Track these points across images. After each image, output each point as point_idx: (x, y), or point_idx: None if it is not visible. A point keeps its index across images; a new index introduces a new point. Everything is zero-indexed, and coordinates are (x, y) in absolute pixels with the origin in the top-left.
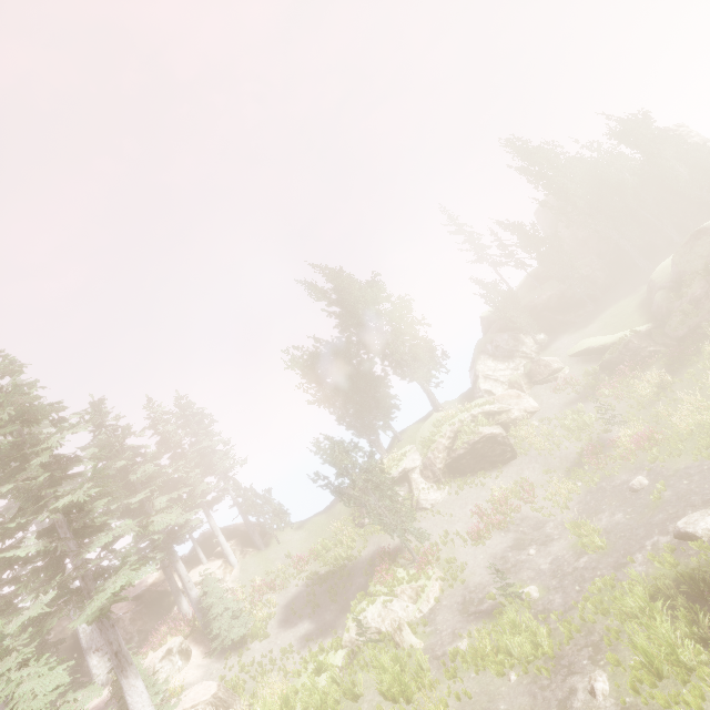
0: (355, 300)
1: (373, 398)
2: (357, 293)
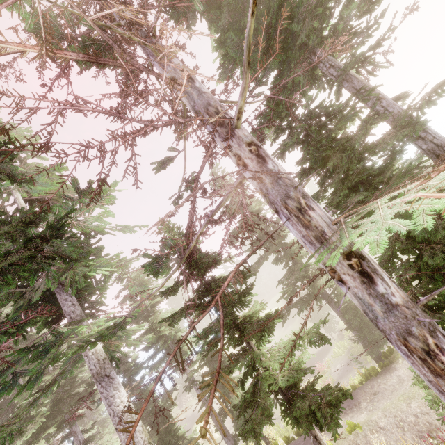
0: None
1: None
2: None
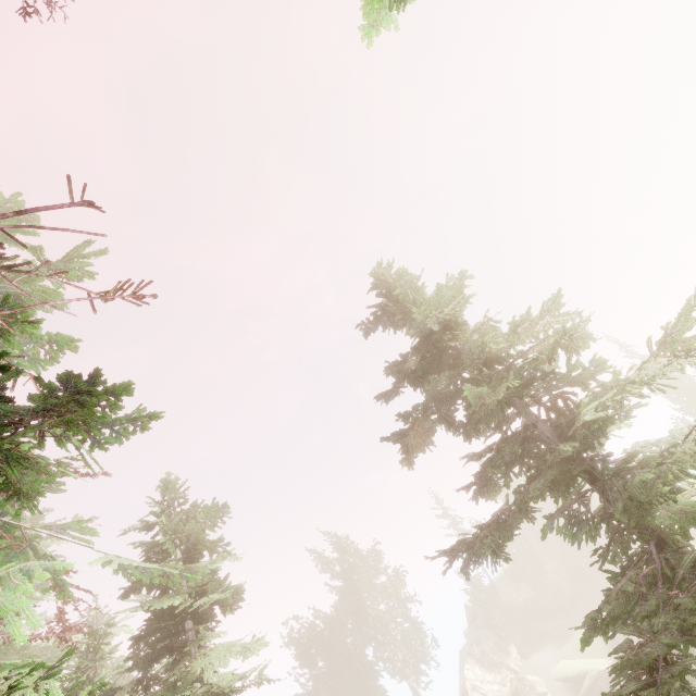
0: (356, 570)
1: (362, 695)
2: (358, 563)
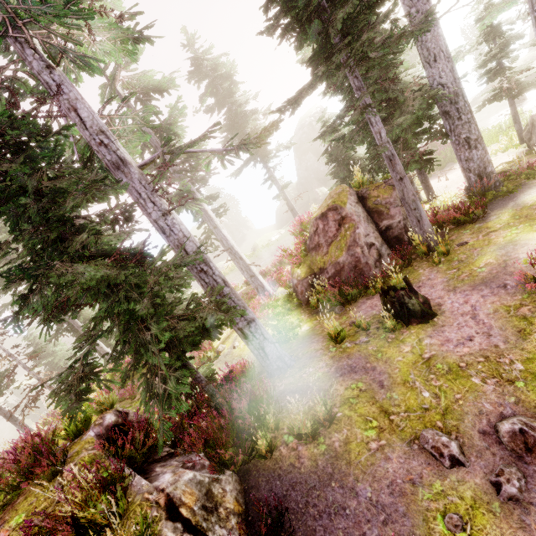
0: None
1: None
2: None
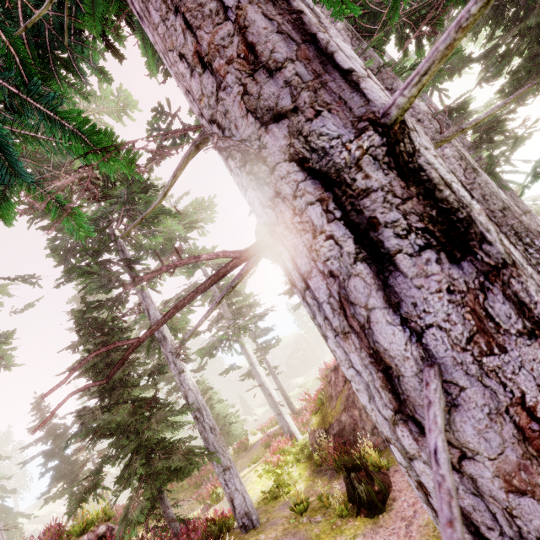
0: None
1: None
2: None
